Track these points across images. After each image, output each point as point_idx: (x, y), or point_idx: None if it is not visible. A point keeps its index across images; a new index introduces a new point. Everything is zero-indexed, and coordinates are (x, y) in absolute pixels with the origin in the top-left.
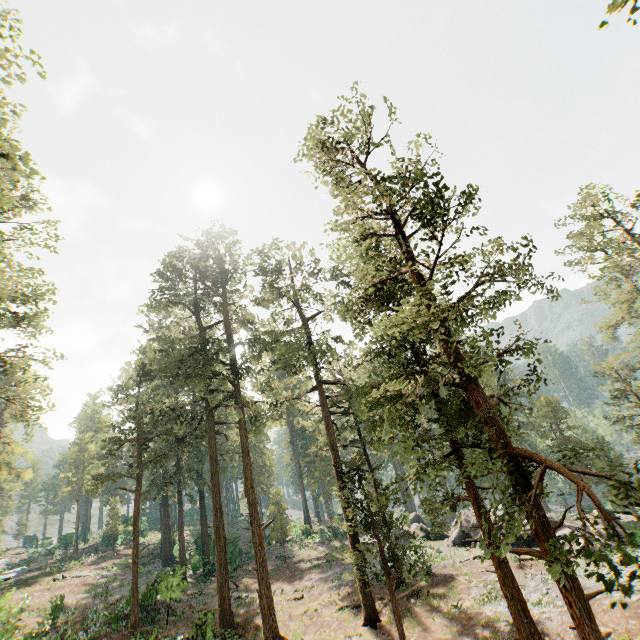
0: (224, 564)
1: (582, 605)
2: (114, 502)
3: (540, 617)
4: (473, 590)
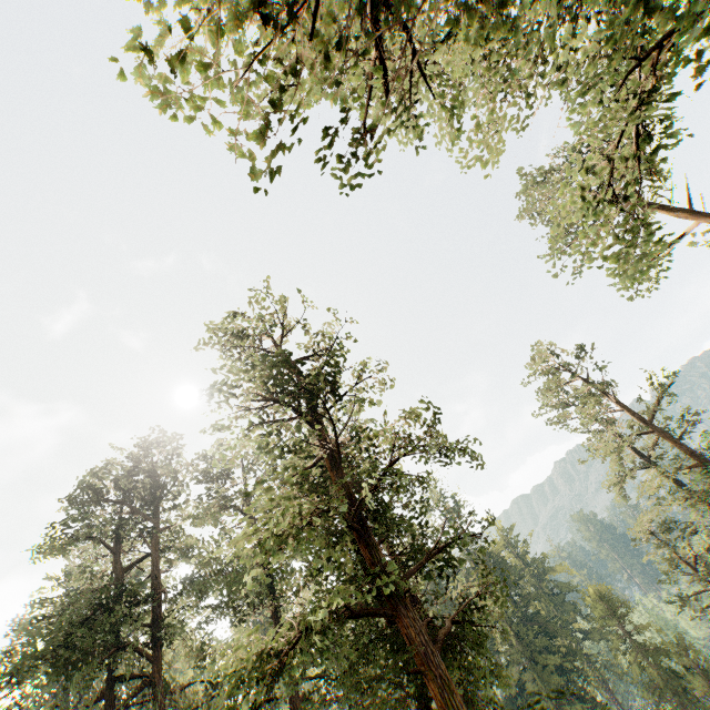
0: None
1: None
2: None
3: None
4: None
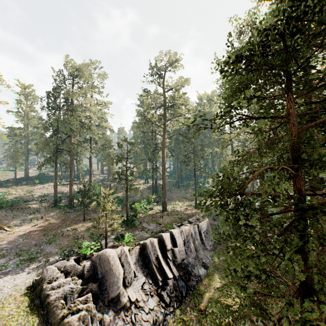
0: None
1: None
2: None
3: None
4: None
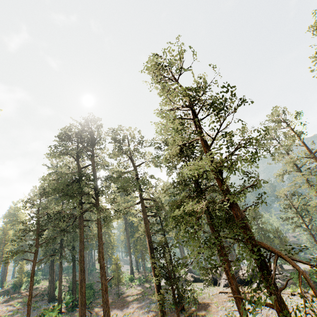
0: (84, 303)
1: None
2: (22, 264)
3: None
4: (220, 312)
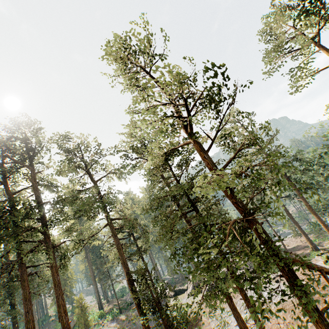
0: None
1: None
2: None
3: None
4: (211, 324)
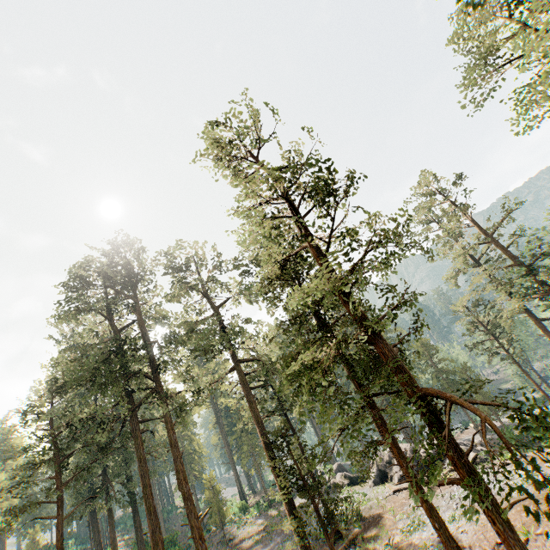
0: None
1: (501, 520)
2: (34, 532)
3: (457, 532)
4: (399, 523)
